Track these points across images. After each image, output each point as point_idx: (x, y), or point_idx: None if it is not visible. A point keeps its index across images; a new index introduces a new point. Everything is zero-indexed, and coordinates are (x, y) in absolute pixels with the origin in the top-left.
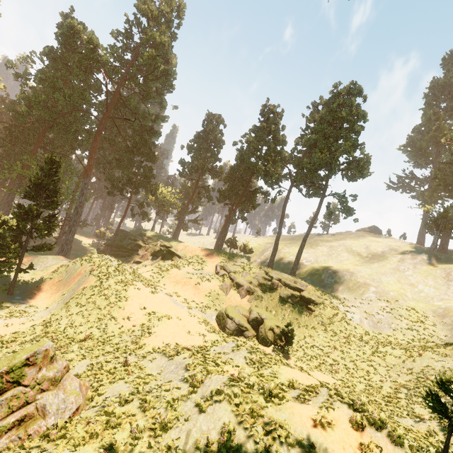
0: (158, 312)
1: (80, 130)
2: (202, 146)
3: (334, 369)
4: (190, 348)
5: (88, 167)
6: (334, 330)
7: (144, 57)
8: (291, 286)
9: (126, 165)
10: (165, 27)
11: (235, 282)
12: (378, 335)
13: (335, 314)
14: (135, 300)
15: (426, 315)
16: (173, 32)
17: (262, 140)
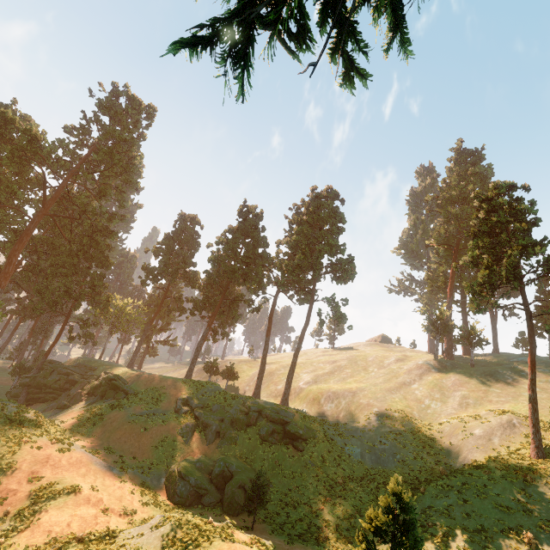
0: (59, 483)
1: (2, 229)
2: (171, 248)
3: (322, 536)
4: (82, 537)
5: (2, 275)
6: (328, 474)
7: (100, 153)
8: (274, 417)
9: (66, 273)
10: (133, 127)
11: (201, 421)
12: (381, 472)
13: (329, 451)
14: (25, 467)
15: (433, 437)
16: (142, 132)
17: (240, 241)
